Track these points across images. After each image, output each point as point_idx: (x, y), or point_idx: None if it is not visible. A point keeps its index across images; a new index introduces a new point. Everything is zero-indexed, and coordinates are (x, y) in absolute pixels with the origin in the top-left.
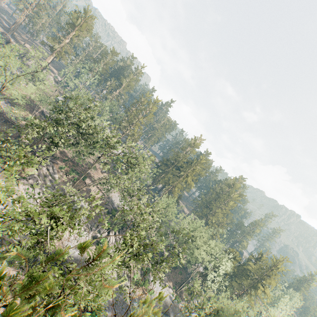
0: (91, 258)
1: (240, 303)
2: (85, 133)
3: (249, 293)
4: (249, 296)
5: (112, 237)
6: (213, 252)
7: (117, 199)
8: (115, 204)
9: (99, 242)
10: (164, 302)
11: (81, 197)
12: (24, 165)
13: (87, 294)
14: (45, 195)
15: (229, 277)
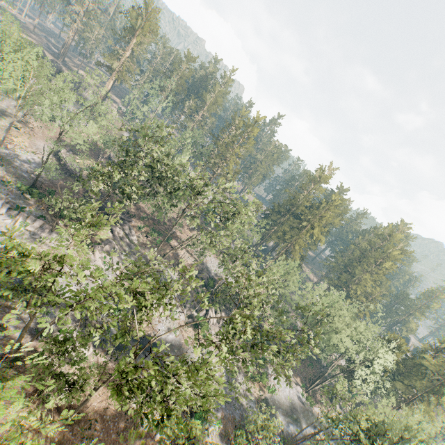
0: (189, 343)
1: (414, 417)
2: (165, 180)
3: (425, 400)
4: (425, 406)
5: (212, 315)
6: (362, 339)
7: (213, 265)
8: (211, 272)
9: (196, 323)
10: (290, 404)
11: (168, 264)
12: (97, 230)
13: (193, 399)
14: (126, 266)
15: (389, 375)
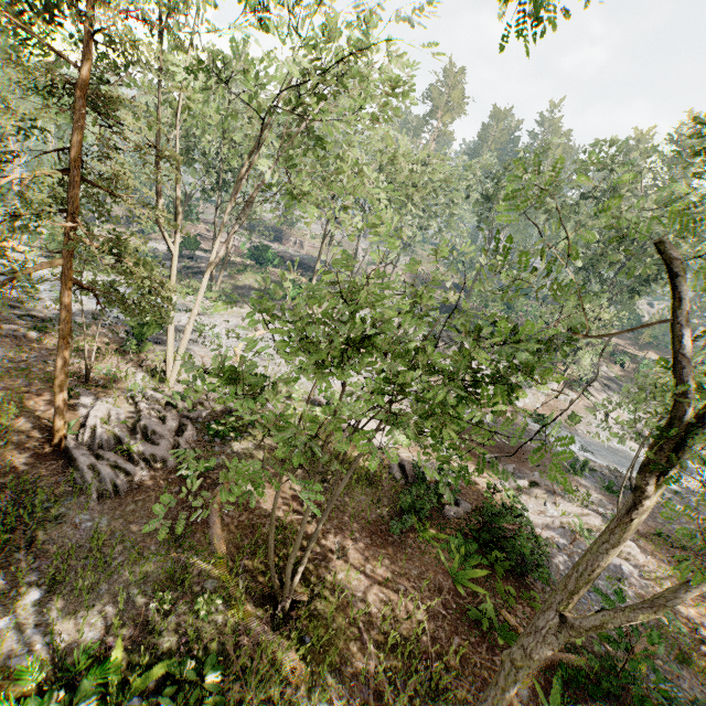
0: None
1: None
2: None
3: None
4: None
5: None
6: None
7: None
8: None
9: None
10: None
11: None
12: None
13: None
14: None
15: None
